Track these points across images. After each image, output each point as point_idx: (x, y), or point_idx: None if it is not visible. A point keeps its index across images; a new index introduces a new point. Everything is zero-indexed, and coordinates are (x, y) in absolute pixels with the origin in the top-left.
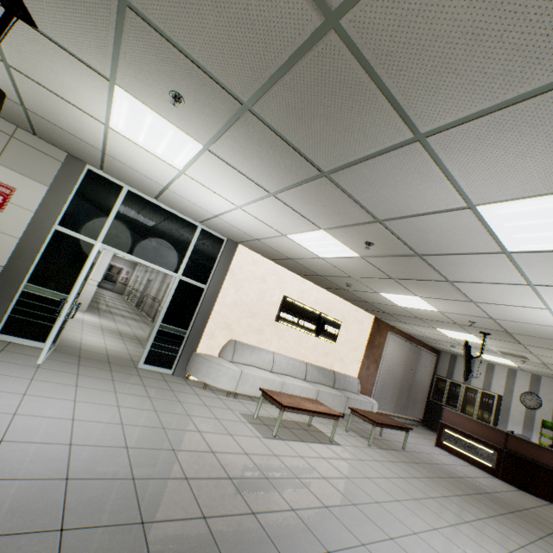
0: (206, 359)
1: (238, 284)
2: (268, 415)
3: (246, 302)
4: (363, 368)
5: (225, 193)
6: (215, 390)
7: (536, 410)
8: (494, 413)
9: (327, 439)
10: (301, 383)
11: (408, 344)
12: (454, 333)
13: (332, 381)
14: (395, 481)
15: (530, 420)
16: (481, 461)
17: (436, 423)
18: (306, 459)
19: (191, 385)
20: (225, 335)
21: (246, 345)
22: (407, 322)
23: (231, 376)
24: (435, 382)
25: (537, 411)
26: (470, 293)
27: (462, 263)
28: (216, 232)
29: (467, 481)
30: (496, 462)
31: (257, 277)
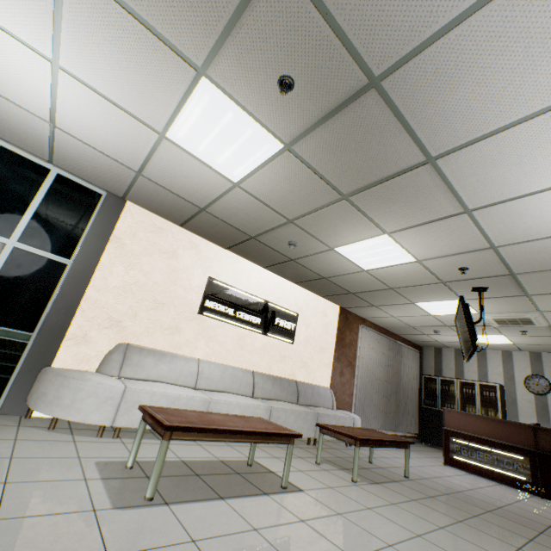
0: (57, 373)
1: (129, 259)
2: (170, 457)
3: (147, 286)
4: (335, 374)
5: (5, 13)
6: (81, 429)
7: (547, 396)
8: (501, 408)
9: (277, 484)
10: (242, 399)
11: (385, 339)
12: (439, 304)
13: (294, 395)
14: (409, 550)
15: (543, 409)
16: (511, 475)
17: (436, 436)
18: (204, 545)
19: (22, 426)
20: (110, 338)
21: (148, 350)
22: (379, 304)
23: (102, 397)
24: (423, 384)
25: (549, 396)
26: (465, 184)
27: (455, 72)
28: (85, 181)
29: (513, 512)
30: (531, 472)
31: (162, 251)
